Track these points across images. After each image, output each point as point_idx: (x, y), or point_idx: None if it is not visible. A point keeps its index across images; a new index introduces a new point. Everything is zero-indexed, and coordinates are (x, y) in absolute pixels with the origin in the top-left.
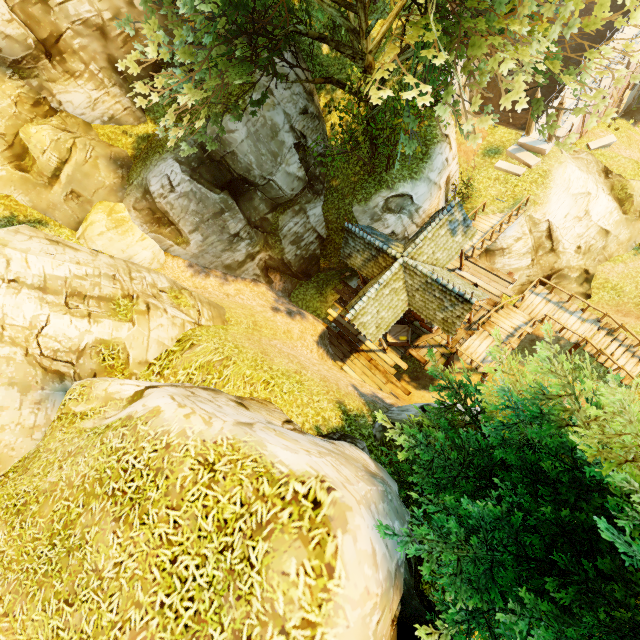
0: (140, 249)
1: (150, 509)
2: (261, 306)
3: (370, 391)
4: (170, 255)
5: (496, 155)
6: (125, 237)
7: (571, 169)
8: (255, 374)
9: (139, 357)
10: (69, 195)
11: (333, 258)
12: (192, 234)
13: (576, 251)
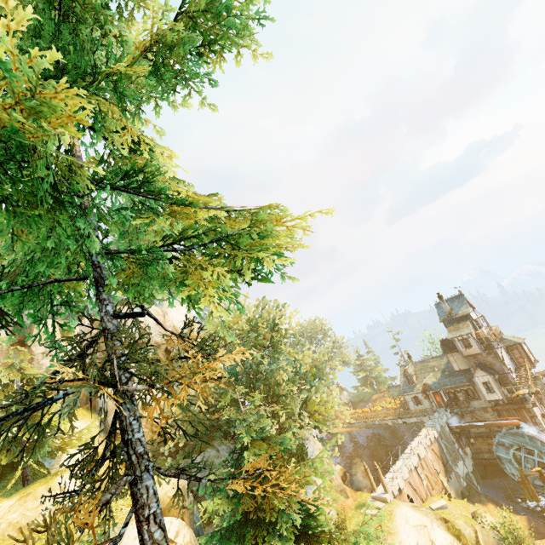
0: None
1: None
2: None
3: None
4: None
5: (362, 507)
6: None
7: (406, 508)
8: None
9: None
10: None
11: None
12: None
13: None
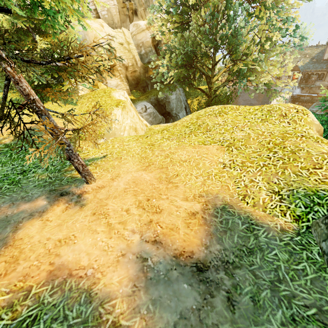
0: None
1: (228, 112)
2: None
3: None
4: None
5: None
6: None
7: None
8: None
9: None
10: None
11: None
12: None
13: None
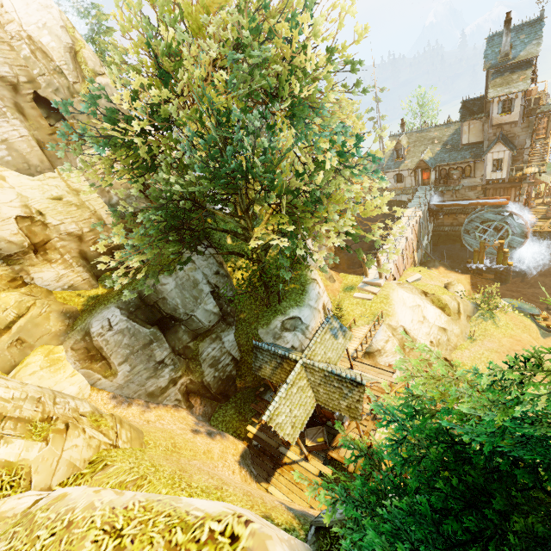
0: (68, 385)
1: None
2: (181, 429)
3: (300, 508)
4: (96, 389)
5: (352, 290)
6: (56, 374)
7: (401, 292)
8: (172, 492)
9: (42, 483)
10: (14, 342)
11: (247, 377)
12: (121, 365)
13: (431, 345)
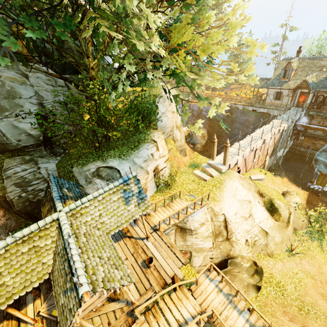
0: None
1: None
2: None
3: None
4: None
5: (196, 167)
6: None
7: (237, 183)
8: None
9: None
10: None
11: None
12: None
13: (245, 243)
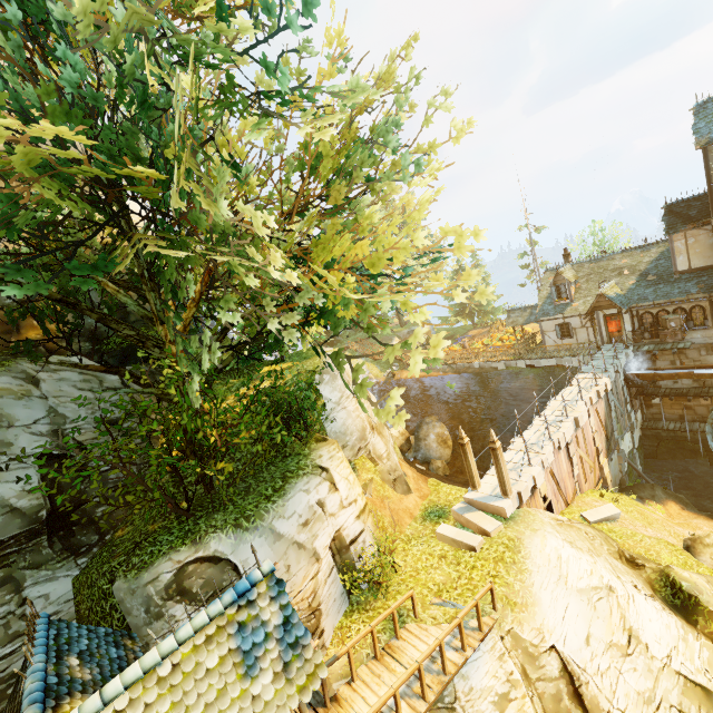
0: None
1: None
2: None
3: None
4: None
5: (440, 516)
6: None
7: (556, 540)
8: None
9: None
10: None
11: None
12: None
13: None
